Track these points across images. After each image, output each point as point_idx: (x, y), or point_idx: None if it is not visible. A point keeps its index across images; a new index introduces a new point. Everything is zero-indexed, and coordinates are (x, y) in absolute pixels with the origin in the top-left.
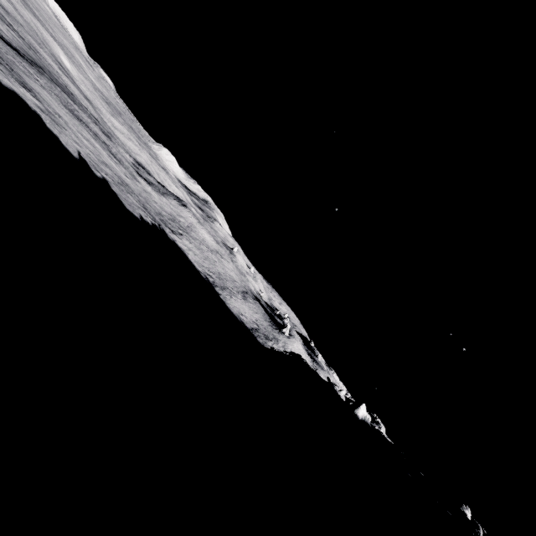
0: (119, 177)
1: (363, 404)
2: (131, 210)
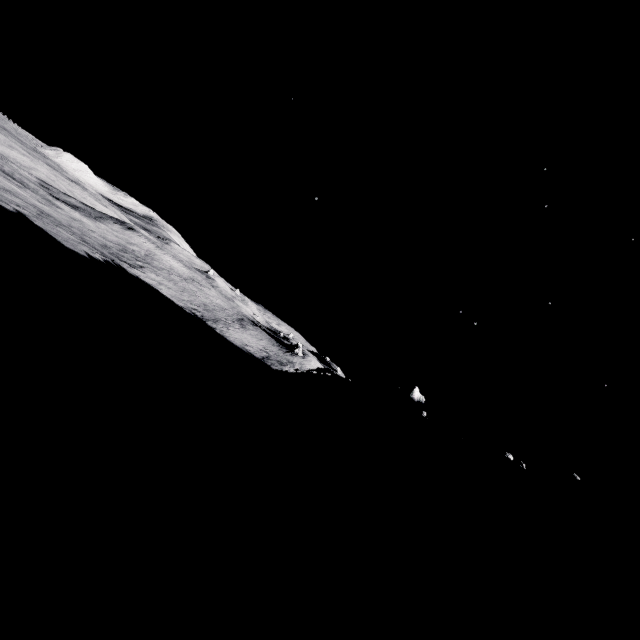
0: (34, 207)
1: (416, 387)
2: (73, 248)
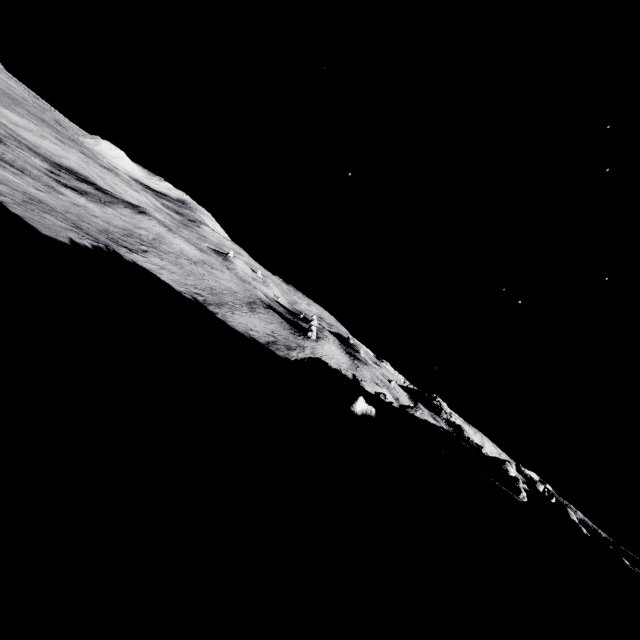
0: (24, 194)
1: (361, 398)
2: (53, 235)
